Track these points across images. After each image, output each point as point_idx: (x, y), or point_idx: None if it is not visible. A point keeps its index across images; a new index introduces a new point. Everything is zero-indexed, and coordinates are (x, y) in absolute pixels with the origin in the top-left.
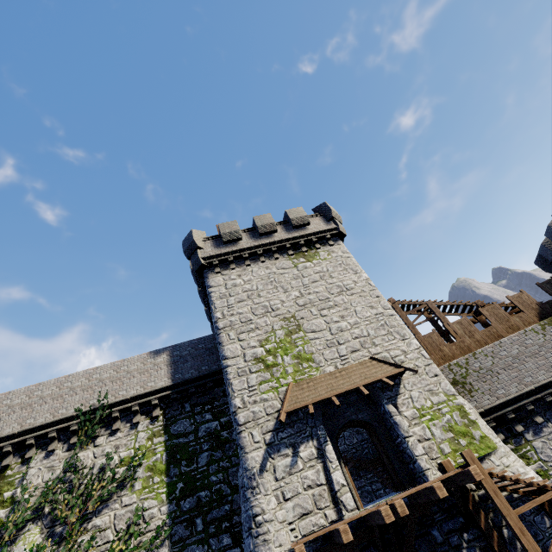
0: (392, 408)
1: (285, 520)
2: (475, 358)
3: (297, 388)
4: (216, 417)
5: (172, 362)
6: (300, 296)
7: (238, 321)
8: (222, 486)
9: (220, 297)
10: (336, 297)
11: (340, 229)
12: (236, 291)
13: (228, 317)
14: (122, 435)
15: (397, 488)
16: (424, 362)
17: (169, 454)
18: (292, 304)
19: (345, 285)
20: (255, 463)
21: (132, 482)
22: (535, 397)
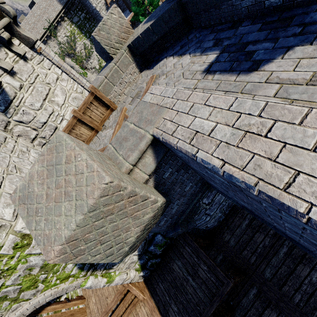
0: None
1: None
2: None
3: None
4: (82, 12)
5: None
6: None
7: None
8: None
9: None
10: None
11: None
12: None
13: None
14: (63, 30)
15: (130, 12)
16: None
17: (79, 29)
18: None
19: None
20: None
21: (77, 39)
22: None
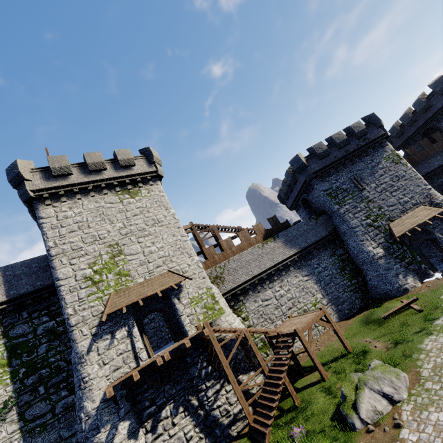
0: (176, 300)
1: (104, 375)
2: (229, 263)
3: (116, 296)
4: (52, 318)
5: (5, 281)
6: (123, 227)
7: (70, 249)
8: (59, 362)
9: (52, 228)
10: (151, 228)
11: (159, 173)
12: (68, 223)
13: (61, 246)
14: None
15: (174, 341)
16: (199, 271)
17: (10, 352)
18: (117, 234)
19: (158, 218)
20: (84, 348)
21: None
22: (251, 282)
